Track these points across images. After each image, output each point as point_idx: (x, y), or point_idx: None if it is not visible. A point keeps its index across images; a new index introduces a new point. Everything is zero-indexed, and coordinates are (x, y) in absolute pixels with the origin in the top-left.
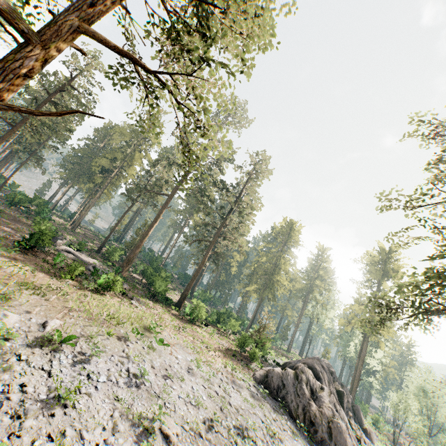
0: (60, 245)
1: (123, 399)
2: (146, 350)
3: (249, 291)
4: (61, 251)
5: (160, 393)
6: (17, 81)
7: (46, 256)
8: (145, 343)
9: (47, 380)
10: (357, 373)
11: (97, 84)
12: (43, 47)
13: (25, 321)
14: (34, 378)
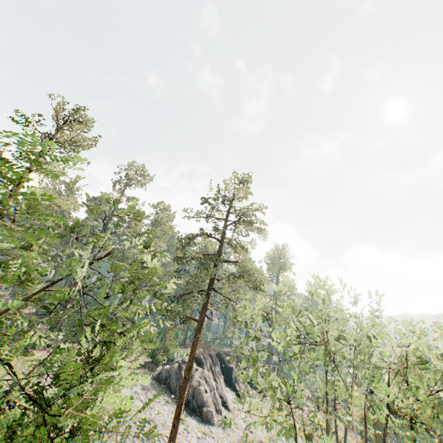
0: None
1: None
2: None
3: None
4: None
5: None
6: None
7: None
8: None
9: None
10: (270, 349)
11: None
12: None
13: None
14: None
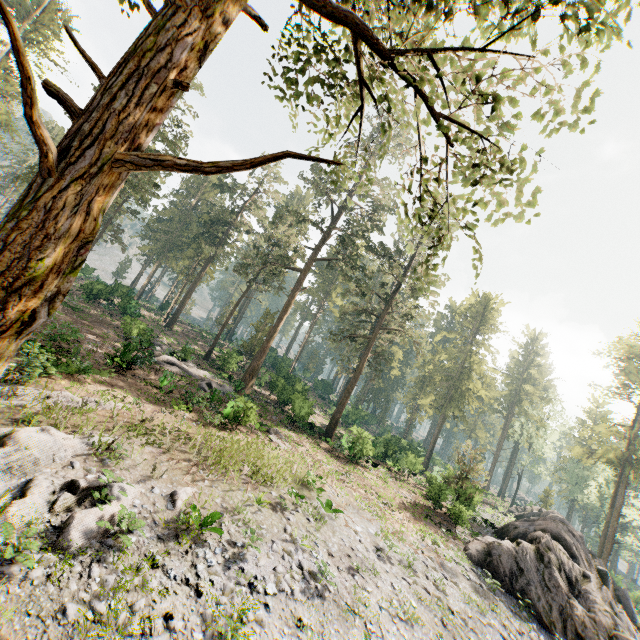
0: (159, 354)
1: (308, 624)
2: (314, 524)
3: (421, 405)
4: (163, 364)
5: (353, 603)
6: (159, 100)
7: (146, 374)
8: (309, 511)
9: (197, 602)
10: (609, 533)
11: (189, 110)
12: (202, 11)
13: (146, 494)
14: (179, 599)
